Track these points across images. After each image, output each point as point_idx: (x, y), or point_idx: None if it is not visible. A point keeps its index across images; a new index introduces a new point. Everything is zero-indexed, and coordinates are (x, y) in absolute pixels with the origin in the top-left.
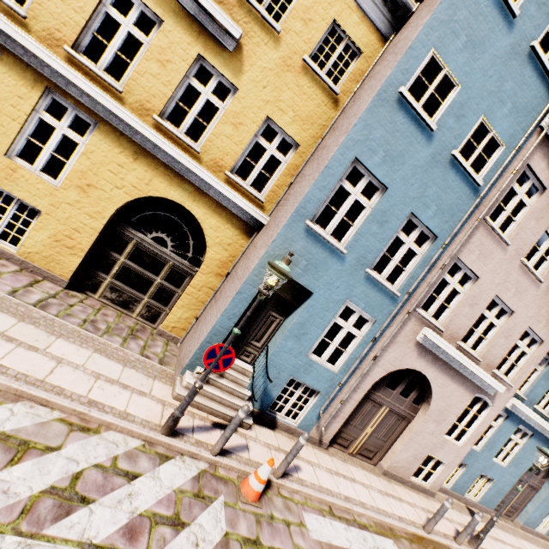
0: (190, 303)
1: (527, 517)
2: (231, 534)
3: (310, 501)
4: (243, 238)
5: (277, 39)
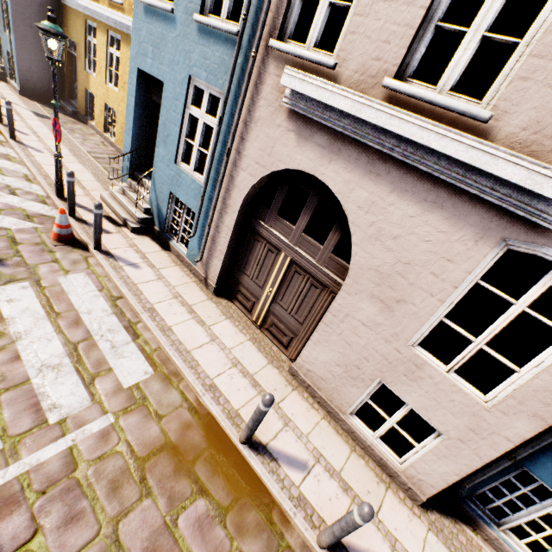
0: None
1: None
2: (10, 231)
3: (107, 280)
4: None
5: None
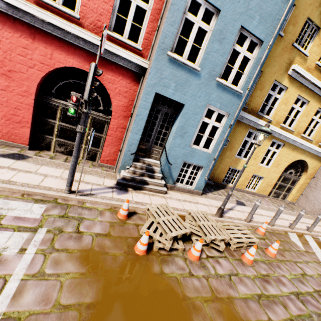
0: (299, 190)
1: None
2: None
3: None
4: (319, 163)
5: None
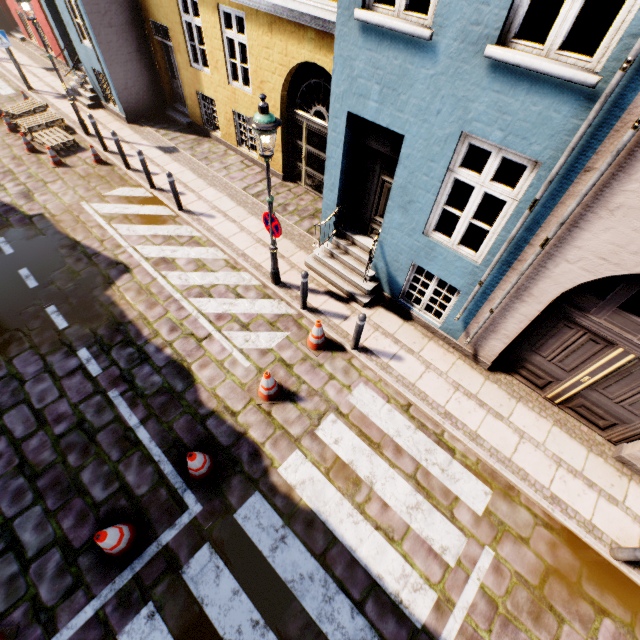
0: None
1: None
2: (274, 351)
3: (384, 385)
4: None
5: None
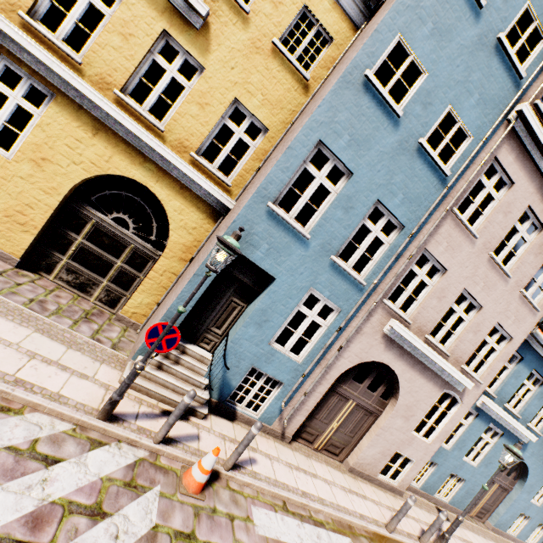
0: (151, 288)
1: (498, 519)
2: (161, 527)
3: (263, 495)
4: (208, 223)
5: (246, 20)
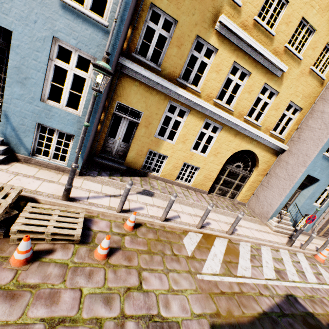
0: (250, 188)
1: None
2: None
3: None
4: (273, 157)
5: (299, 63)
